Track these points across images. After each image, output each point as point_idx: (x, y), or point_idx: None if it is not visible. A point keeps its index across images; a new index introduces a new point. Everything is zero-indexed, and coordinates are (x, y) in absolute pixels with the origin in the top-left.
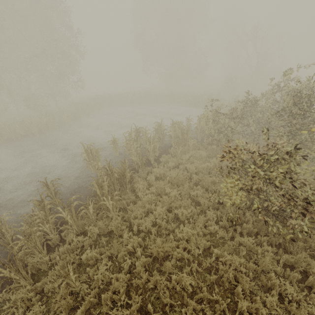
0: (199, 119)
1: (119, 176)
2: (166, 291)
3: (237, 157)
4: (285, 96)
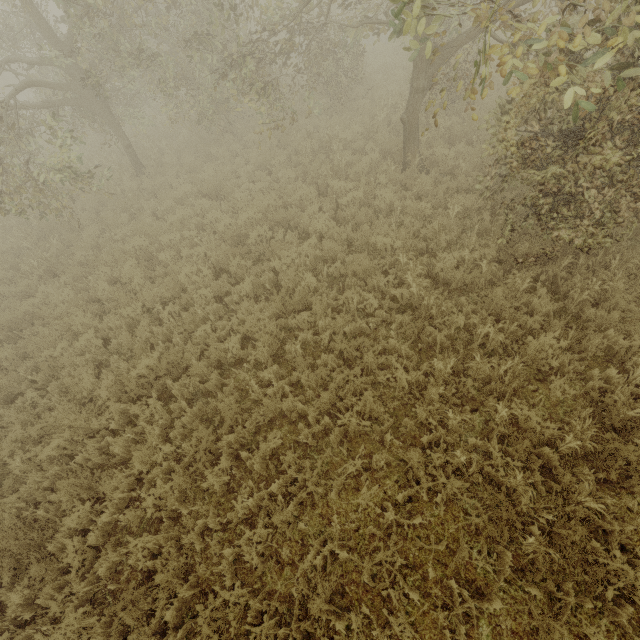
0: None
1: None
2: None
3: None
4: None
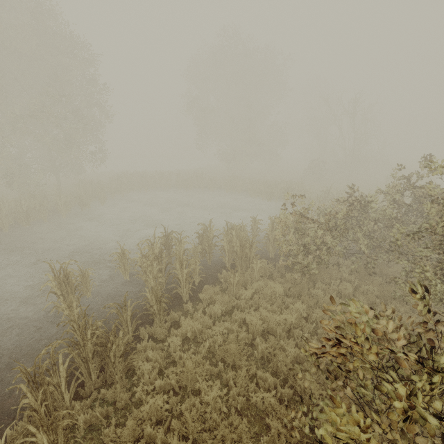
0: (271, 223)
1: (100, 347)
2: None
3: (360, 352)
4: (431, 204)
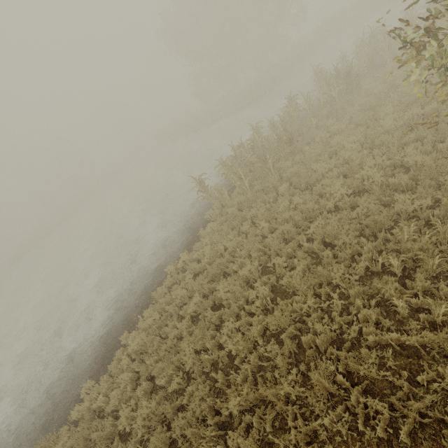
0: None
1: (345, 77)
2: (371, 117)
3: None
4: None
